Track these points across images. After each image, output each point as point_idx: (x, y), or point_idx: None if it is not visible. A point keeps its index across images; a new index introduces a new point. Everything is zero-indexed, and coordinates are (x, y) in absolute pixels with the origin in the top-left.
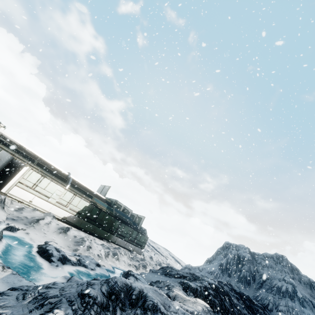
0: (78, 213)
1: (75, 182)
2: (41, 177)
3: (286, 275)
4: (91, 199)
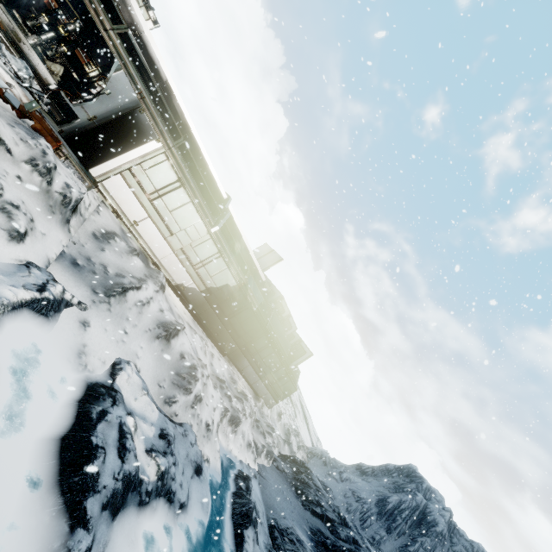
0: (208, 291)
1: (231, 222)
2: (175, 182)
3: None
4: (242, 275)
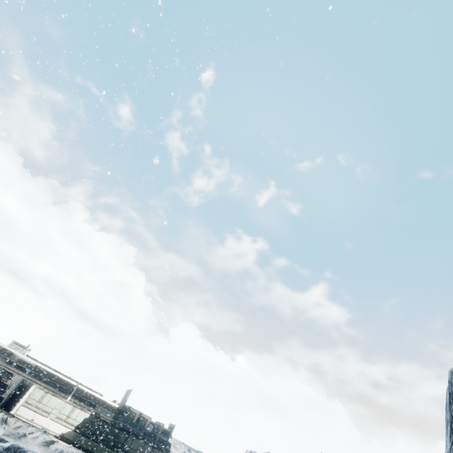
0: (77, 428)
1: (83, 392)
2: (44, 393)
3: None
4: (94, 409)
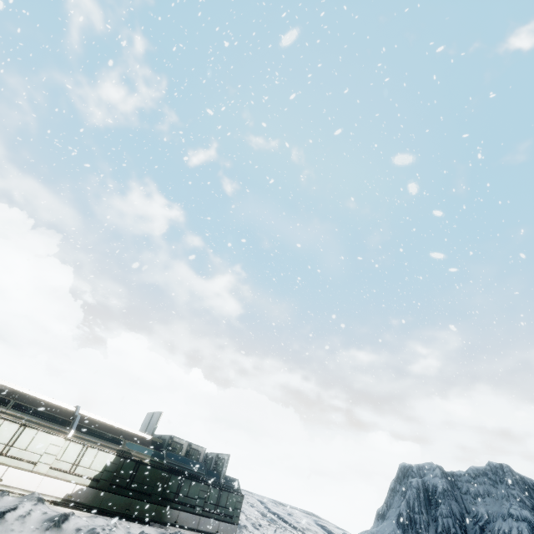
0: (94, 481)
1: (89, 421)
2: (19, 428)
3: (511, 504)
4: (119, 446)
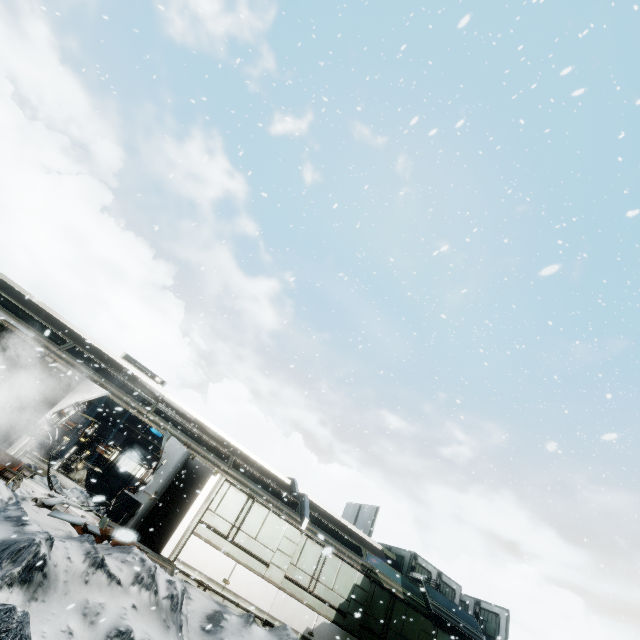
0: (340, 614)
1: (310, 505)
2: (246, 501)
3: None
4: (360, 558)
